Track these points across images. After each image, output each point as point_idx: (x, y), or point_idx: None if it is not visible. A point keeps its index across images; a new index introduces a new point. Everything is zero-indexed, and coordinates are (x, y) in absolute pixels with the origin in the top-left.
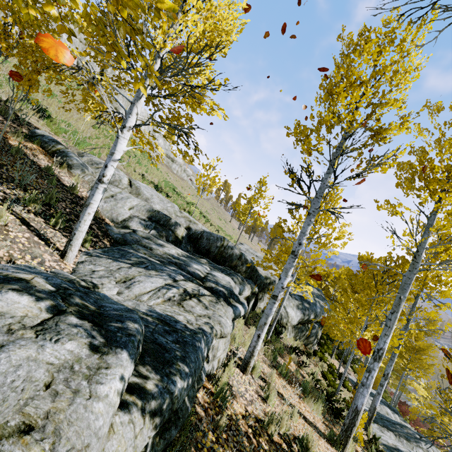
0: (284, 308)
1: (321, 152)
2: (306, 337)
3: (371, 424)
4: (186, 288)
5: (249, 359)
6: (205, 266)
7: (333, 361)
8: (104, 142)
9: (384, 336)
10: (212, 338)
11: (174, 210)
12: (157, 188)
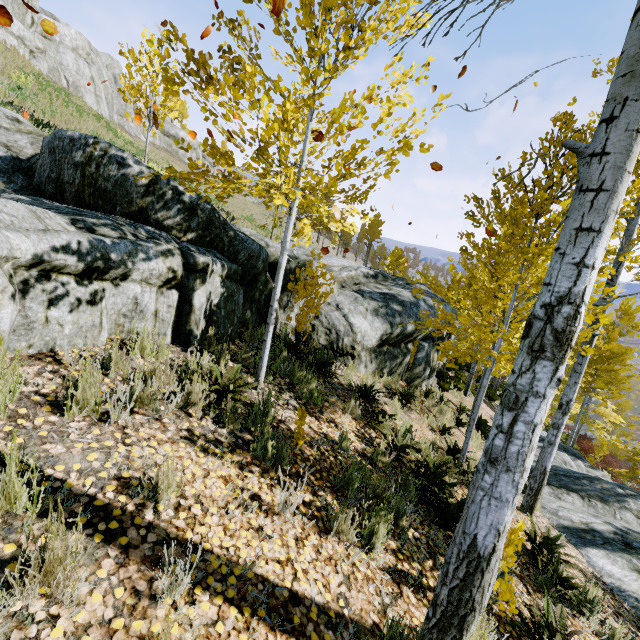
0: (345, 317)
1: None
2: (408, 367)
3: (537, 501)
4: None
5: None
6: None
7: (470, 400)
8: None
9: (576, 240)
10: None
11: None
12: None
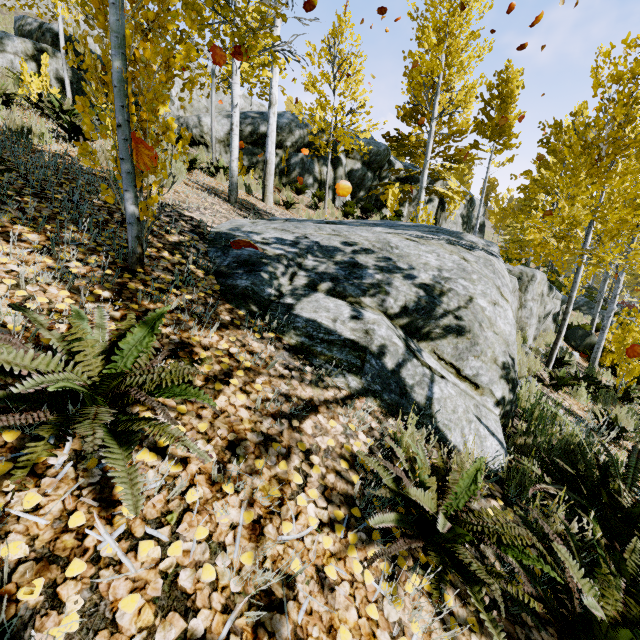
0: (199, 118)
1: None
2: (283, 172)
3: (266, 188)
4: None
5: None
6: None
7: None
8: None
9: None
10: None
11: None
12: None
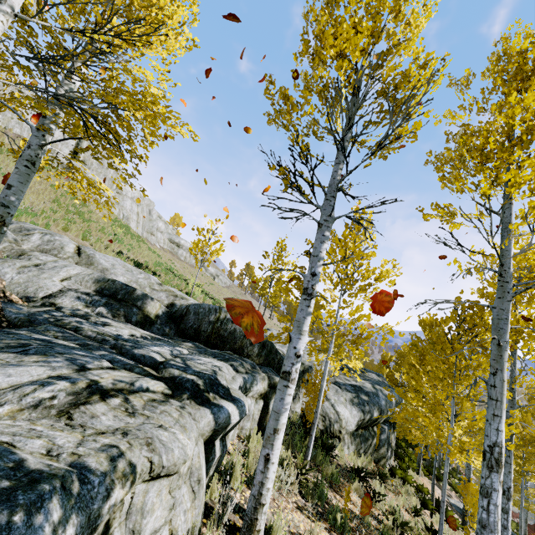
0: (333, 406)
1: (315, 119)
2: (375, 448)
3: None
4: (99, 379)
5: (254, 515)
6: (181, 349)
7: (422, 479)
8: (65, 216)
9: (493, 419)
10: (108, 486)
11: (149, 283)
12: (141, 267)
